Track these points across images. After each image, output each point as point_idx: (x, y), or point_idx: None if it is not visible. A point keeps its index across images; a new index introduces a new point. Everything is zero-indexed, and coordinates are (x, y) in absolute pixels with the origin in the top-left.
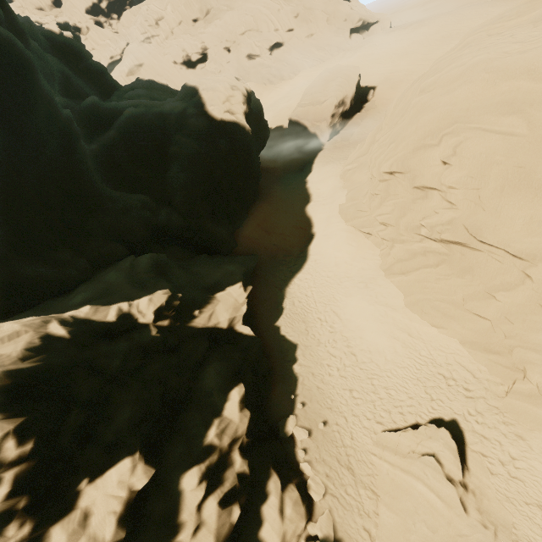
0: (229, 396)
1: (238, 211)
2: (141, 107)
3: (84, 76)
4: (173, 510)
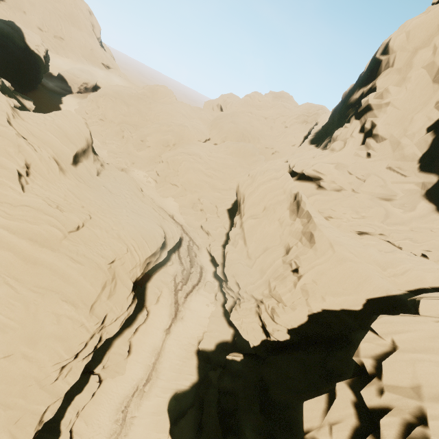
0: None
1: (26, 87)
2: None
3: None
4: None
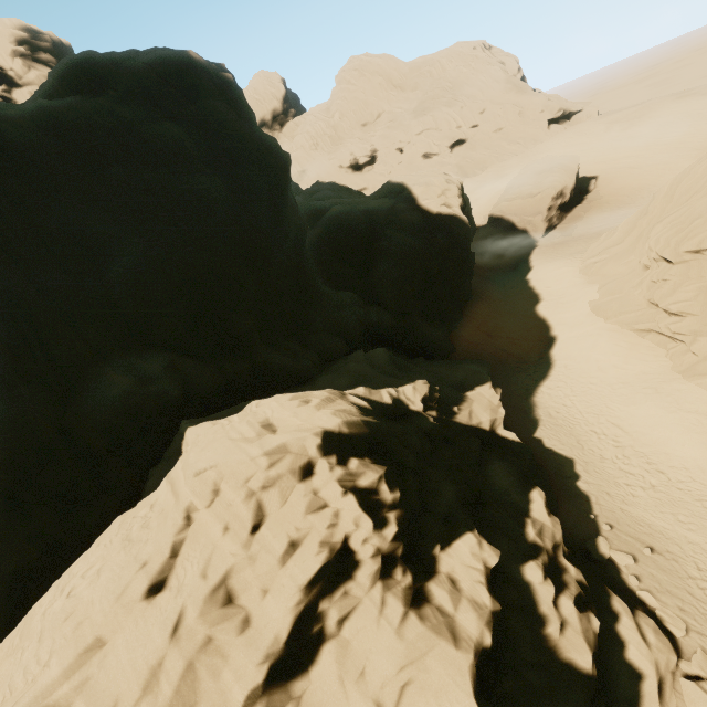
0: (530, 497)
1: (450, 312)
2: (346, 205)
3: None
4: (528, 600)
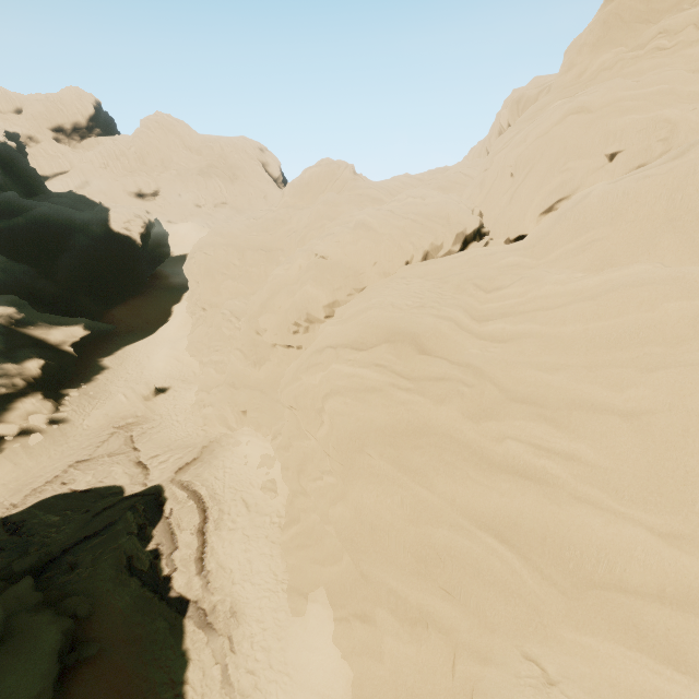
0: (29, 360)
1: (116, 298)
2: (55, 210)
3: (14, 176)
4: None
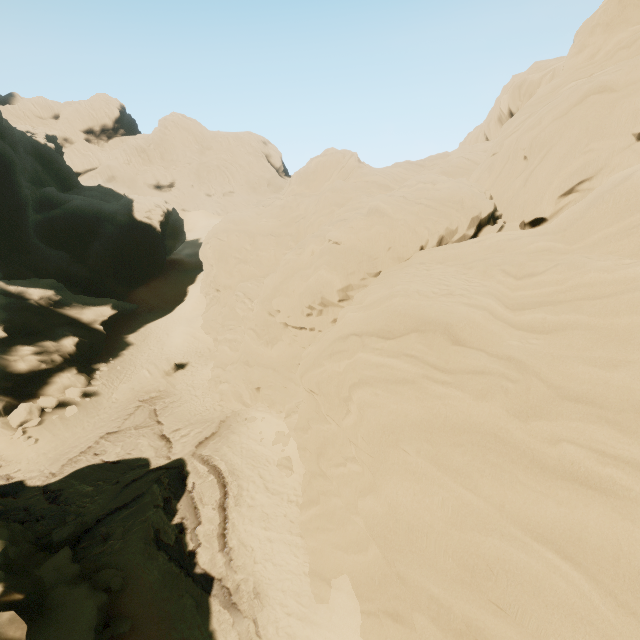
0: (66, 338)
1: (138, 279)
2: (87, 202)
3: (53, 173)
4: (9, 351)
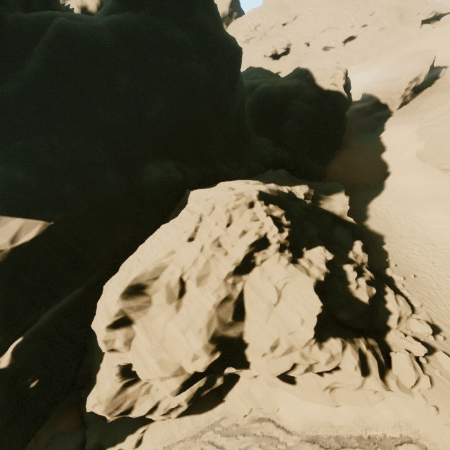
0: (354, 243)
1: (326, 154)
2: (269, 83)
3: None
4: (343, 276)
